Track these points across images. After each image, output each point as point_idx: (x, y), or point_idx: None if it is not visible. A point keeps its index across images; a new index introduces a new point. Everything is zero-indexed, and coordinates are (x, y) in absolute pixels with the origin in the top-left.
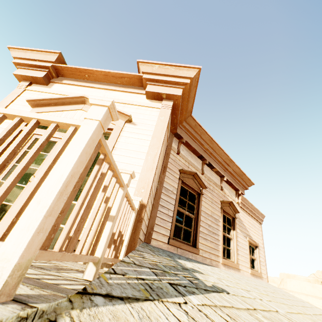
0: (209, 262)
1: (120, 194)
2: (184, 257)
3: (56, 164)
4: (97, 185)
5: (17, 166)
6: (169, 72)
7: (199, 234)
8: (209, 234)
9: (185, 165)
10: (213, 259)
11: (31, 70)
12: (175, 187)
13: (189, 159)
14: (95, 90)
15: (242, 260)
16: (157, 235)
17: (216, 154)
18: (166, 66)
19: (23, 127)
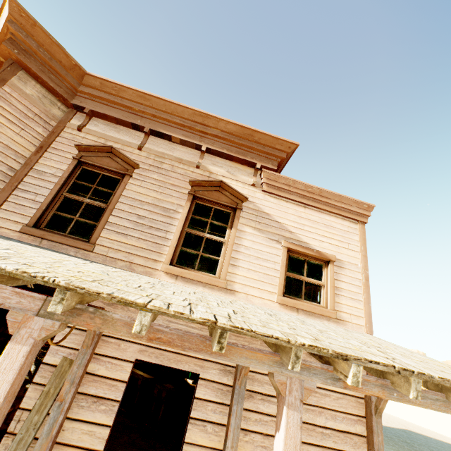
0: (124, 267)
1: None
2: (36, 246)
3: None
4: None
5: None
6: None
7: (104, 225)
8: (136, 229)
9: (96, 143)
10: (137, 263)
11: None
12: (63, 169)
13: (110, 134)
14: None
15: (251, 278)
16: (2, 222)
17: (168, 115)
18: None
19: None
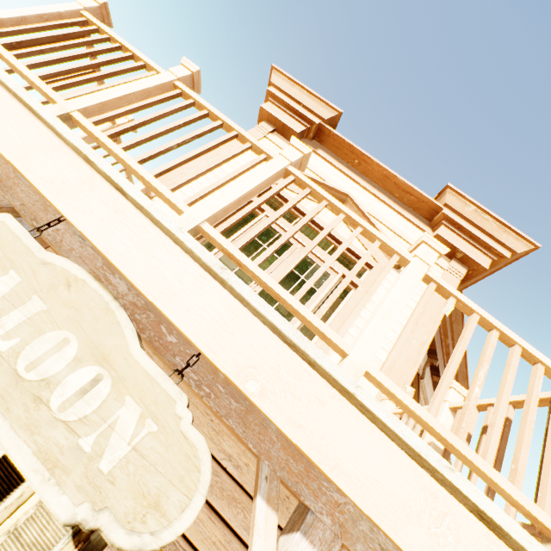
0: None
1: (450, 420)
2: None
3: None
4: (505, 435)
5: (528, 417)
6: (486, 226)
7: None
8: None
9: None
10: None
11: (286, 113)
12: None
13: None
14: (358, 188)
15: None
16: None
17: None
18: (486, 215)
19: (255, 197)
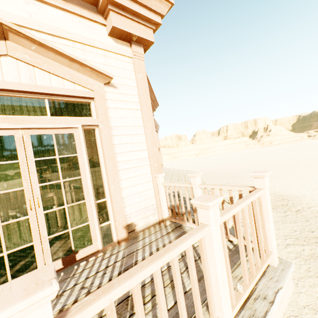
0: None
1: (201, 191)
2: None
3: (269, 218)
4: None
5: (260, 230)
6: None
7: None
8: None
9: None
10: None
11: None
12: None
13: None
14: None
15: None
16: None
17: None
18: None
19: None
